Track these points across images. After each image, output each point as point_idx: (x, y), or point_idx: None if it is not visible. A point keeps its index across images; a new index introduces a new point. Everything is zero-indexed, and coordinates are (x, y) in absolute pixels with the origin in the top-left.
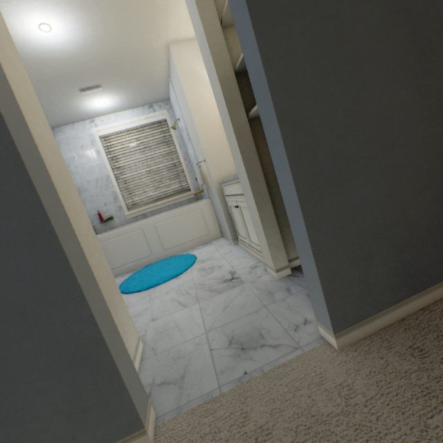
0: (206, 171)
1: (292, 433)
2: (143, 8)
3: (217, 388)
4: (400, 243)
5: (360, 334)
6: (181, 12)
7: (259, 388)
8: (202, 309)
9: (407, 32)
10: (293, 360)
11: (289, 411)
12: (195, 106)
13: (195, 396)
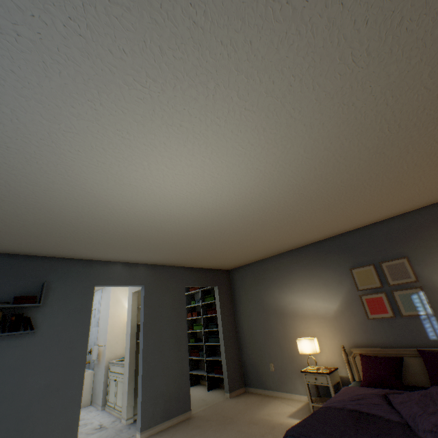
0: (103, 351)
1: None
2: None
3: None
4: (166, 400)
5: (148, 434)
6: None
7: None
8: None
9: (176, 340)
10: None
11: None
12: (113, 314)
13: None
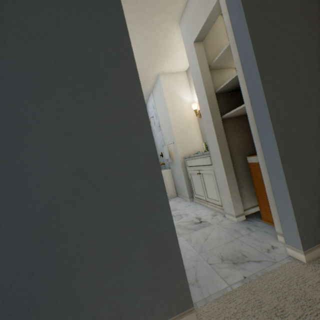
0: (173, 150)
1: (300, 310)
2: (153, 55)
3: (228, 286)
4: None
5: (318, 253)
6: (172, 59)
7: (261, 285)
8: (187, 240)
9: None
10: (276, 269)
11: (290, 297)
12: (171, 109)
13: (213, 291)
